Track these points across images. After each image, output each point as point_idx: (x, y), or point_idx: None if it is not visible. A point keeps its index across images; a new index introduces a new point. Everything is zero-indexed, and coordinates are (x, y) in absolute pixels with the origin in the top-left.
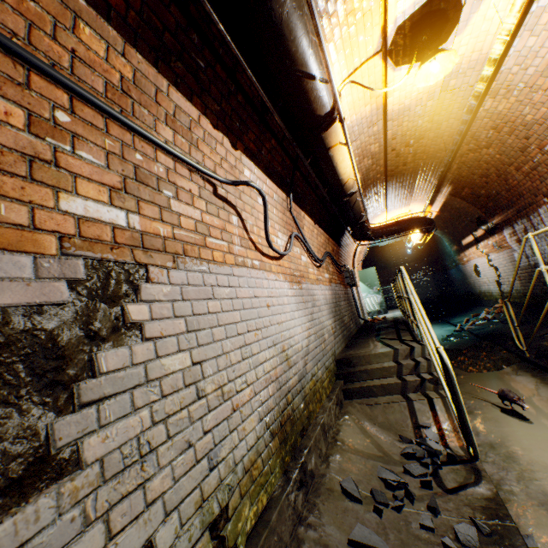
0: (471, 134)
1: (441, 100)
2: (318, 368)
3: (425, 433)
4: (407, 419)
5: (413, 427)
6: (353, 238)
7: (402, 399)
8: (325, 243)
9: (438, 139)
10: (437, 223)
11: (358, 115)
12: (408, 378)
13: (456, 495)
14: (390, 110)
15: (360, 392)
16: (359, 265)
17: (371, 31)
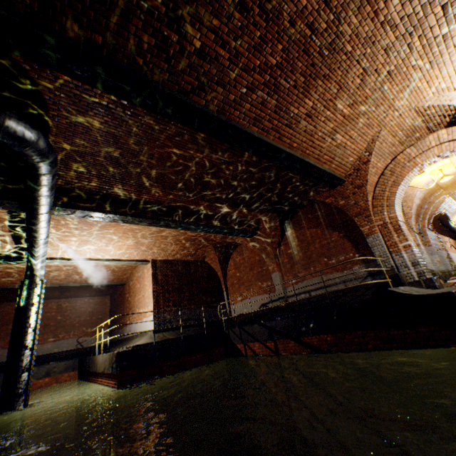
0: None
1: None
2: None
3: None
4: None
5: None
6: None
7: None
8: (454, 243)
9: None
10: None
11: None
12: None
13: None
14: None
15: None
16: None
17: None
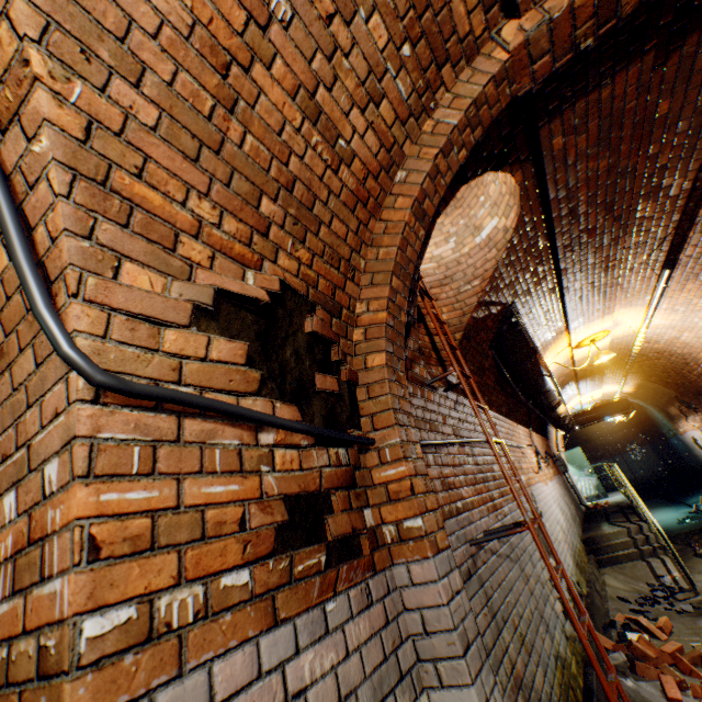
0: (640, 354)
1: (610, 346)
2: (575, 542)
3: (662, 579)
4: (648, 573)
5: (653, 577)
6: (558, 431)
7: (642, 561)
8: (541, 443)
9: (615, 357)
10: (636, 396)
11: (555, 366)
12: (642, 547)
13: (683, 600)
14: (576, 359)
15: (609, 560)
16: (560, 446)
17: (562, 344)
